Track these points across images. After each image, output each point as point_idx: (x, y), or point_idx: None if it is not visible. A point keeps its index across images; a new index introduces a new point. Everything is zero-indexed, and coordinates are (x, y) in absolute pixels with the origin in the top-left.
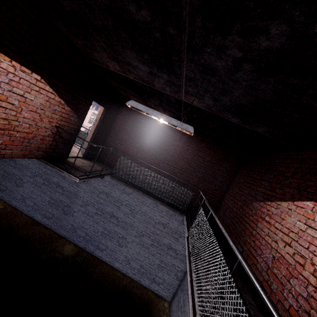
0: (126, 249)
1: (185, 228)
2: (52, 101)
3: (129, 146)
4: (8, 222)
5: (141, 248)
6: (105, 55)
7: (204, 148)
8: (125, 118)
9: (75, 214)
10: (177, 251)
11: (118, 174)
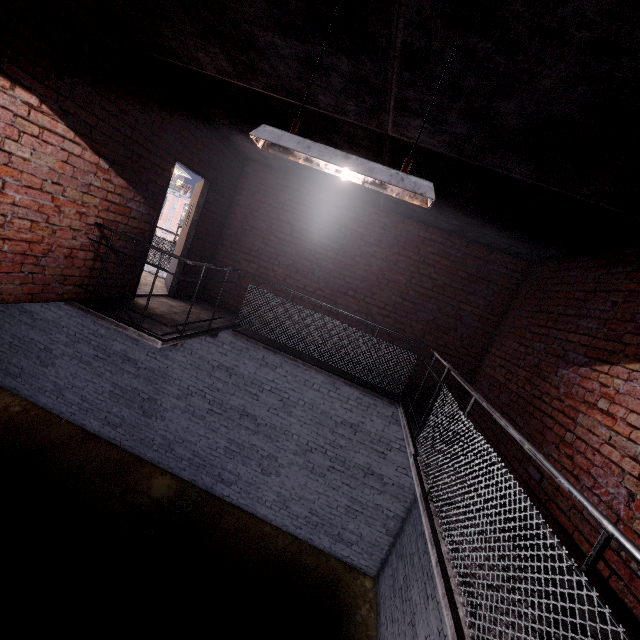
0: (278, 479)
1: (405, 434)
2: (79, 163)
3: (267, 265)
4: (33, 439)
5: (310, 476)
6: (189, 26)
7: (433, 256)
8: (253, 201)
9: (166, 414)
10: (384, 478)
11: (249, 326)
